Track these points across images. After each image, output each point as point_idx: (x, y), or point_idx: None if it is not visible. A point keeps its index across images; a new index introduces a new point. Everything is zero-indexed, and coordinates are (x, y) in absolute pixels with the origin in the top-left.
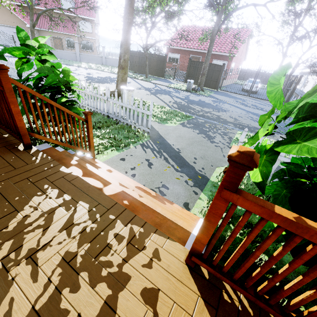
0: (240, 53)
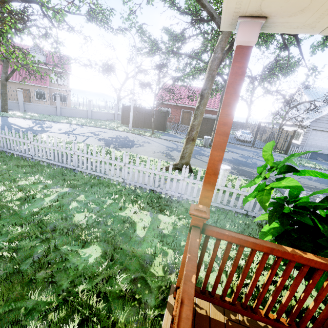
0: None
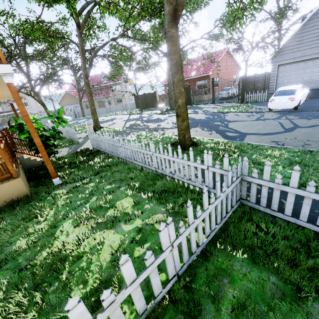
0: (223, 68)
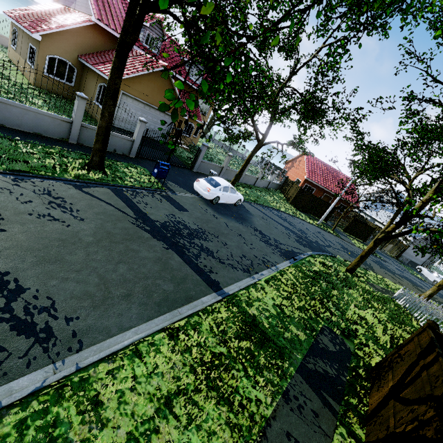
0: None
